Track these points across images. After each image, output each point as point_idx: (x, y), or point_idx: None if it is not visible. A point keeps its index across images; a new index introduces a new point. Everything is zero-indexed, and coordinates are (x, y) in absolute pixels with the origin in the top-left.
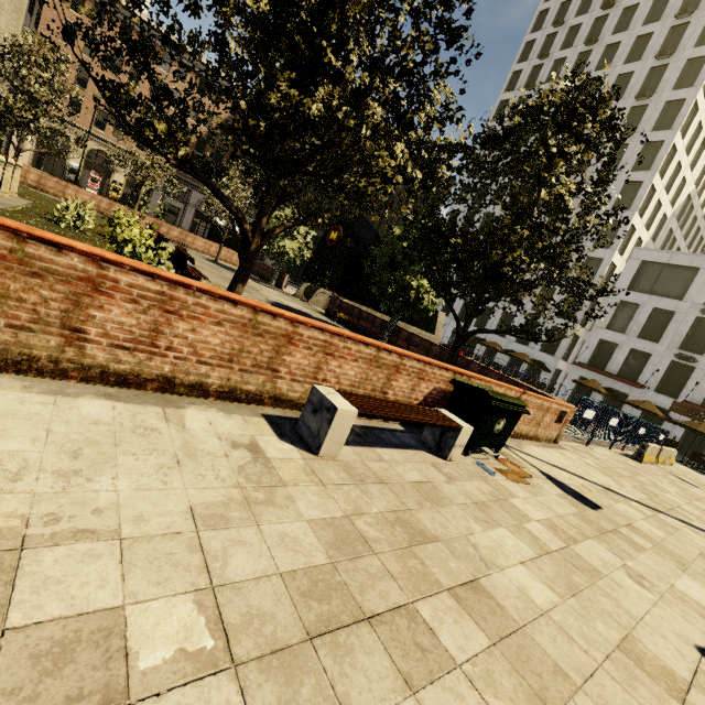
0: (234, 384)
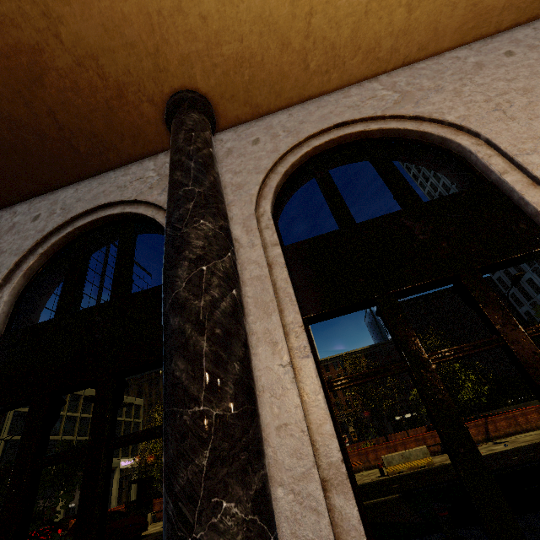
0: None
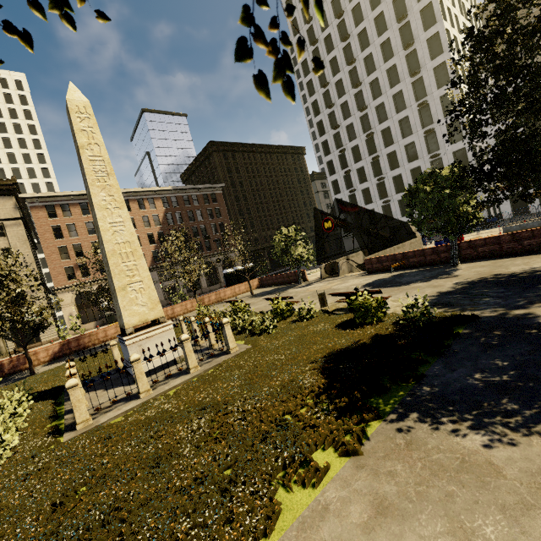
0: None
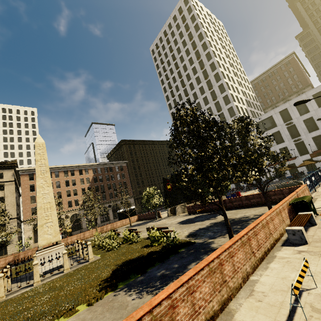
0: (270, 243)
